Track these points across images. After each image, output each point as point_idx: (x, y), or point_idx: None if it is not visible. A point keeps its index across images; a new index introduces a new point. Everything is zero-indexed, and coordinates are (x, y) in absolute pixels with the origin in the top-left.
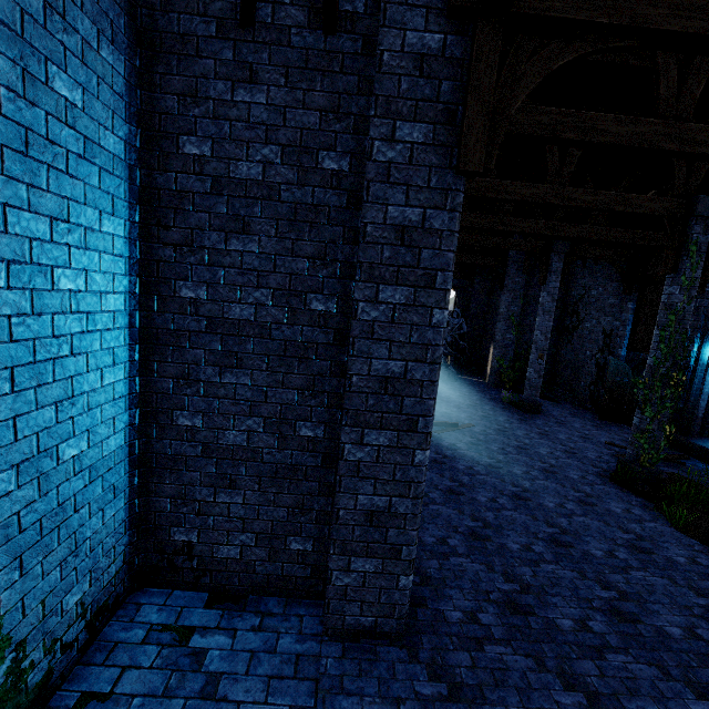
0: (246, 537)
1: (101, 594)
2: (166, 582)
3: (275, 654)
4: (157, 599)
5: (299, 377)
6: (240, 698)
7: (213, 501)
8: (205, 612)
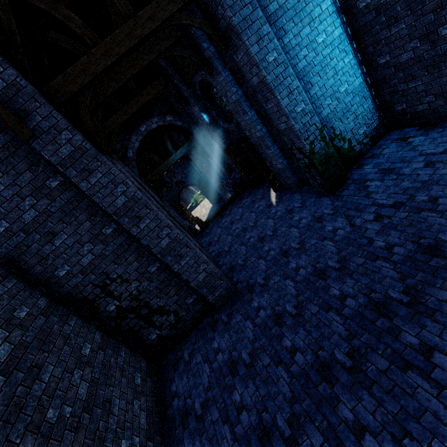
0: (429, 98)
1: (372, 132)
2: (399, 127)
3: (445, 138)
4: (397, 133)
5: (430, 5)
6: (424, 150)
7: (407, 89)
8: (416, 132)
